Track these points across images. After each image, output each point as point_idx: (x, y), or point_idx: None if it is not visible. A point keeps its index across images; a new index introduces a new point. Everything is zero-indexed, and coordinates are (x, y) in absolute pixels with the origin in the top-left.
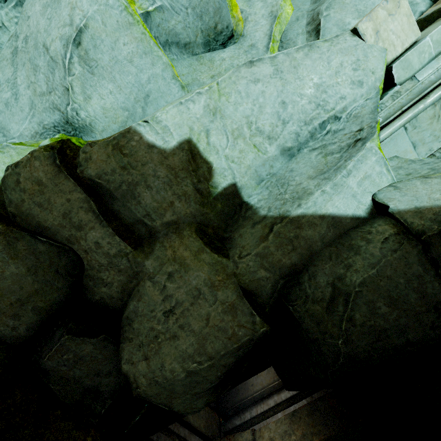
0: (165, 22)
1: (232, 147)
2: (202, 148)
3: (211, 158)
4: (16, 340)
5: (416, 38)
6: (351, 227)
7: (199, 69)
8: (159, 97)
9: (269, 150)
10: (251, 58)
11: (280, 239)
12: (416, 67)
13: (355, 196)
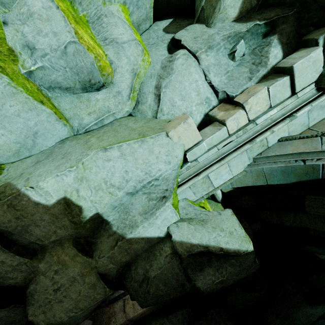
0: (47, 76)
1: (95, 195)
2: (74, 199)
3: (81, 203)
4: None
5: (199, 140)
6: (156, 242)
7: (79, 106)
8: (46, 132)
9: (118, 194)
10: (118, 102)
11: (120, 249)
12: (198, 154)
13: (159, 228)
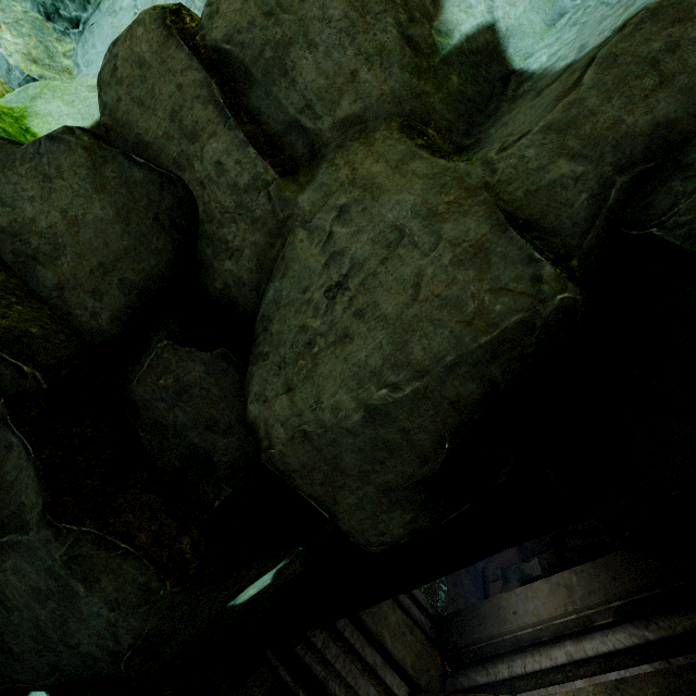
0: None
1: None
2: None
3: None
4: (96, 336)
5: None
6: None
7: None
8: None
9: None
10: None
11: (617, 70)
12: None
13: None
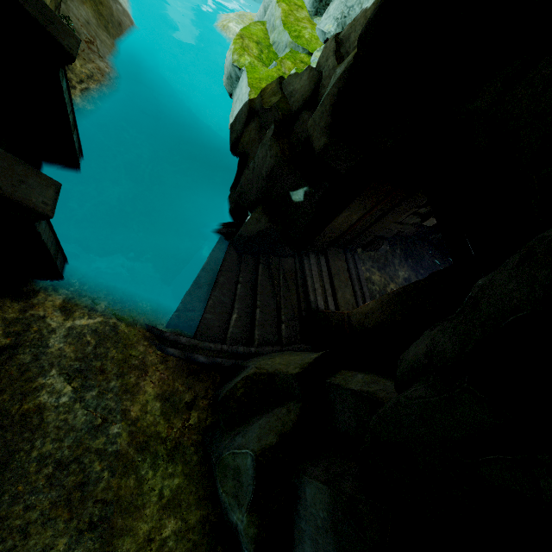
0: None
1: None
2: None
3: None
4: (294, 113)
5: None
6: None
7: None
8: None
9: None
10: None
11: None
12: None
13: None
